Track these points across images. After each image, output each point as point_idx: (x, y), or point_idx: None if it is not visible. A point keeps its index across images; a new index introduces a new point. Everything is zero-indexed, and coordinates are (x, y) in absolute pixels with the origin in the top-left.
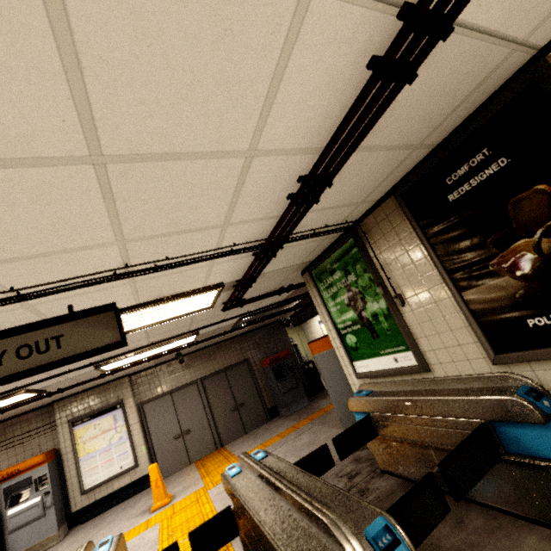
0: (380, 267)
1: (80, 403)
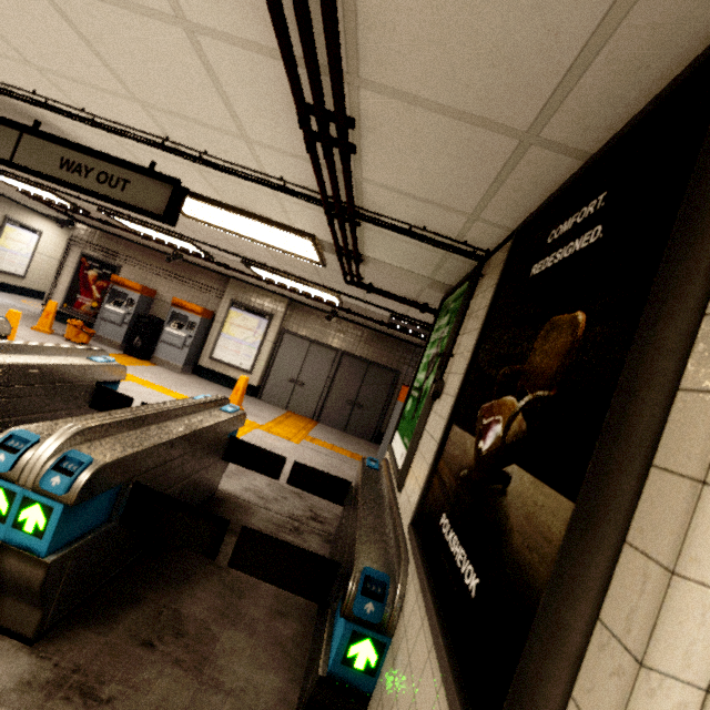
0: (460, 334)
1: (246, 292)
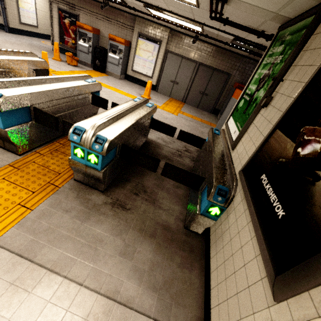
0: (292, 65)
1: (145, 26)
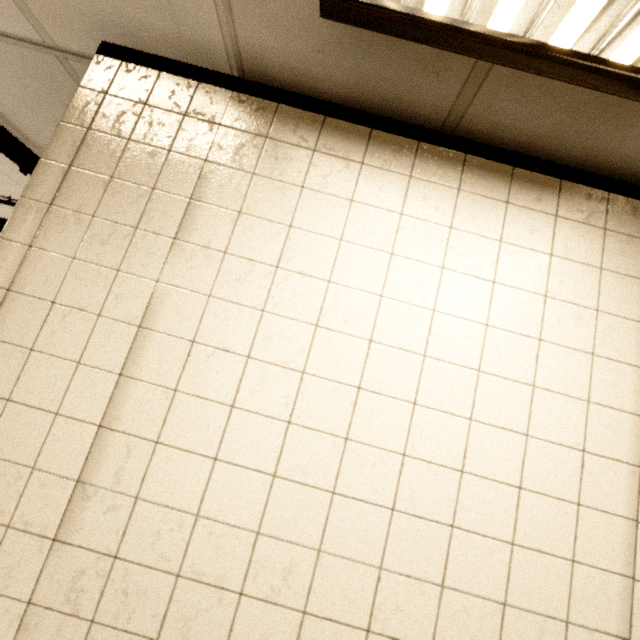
0: None
1: None
